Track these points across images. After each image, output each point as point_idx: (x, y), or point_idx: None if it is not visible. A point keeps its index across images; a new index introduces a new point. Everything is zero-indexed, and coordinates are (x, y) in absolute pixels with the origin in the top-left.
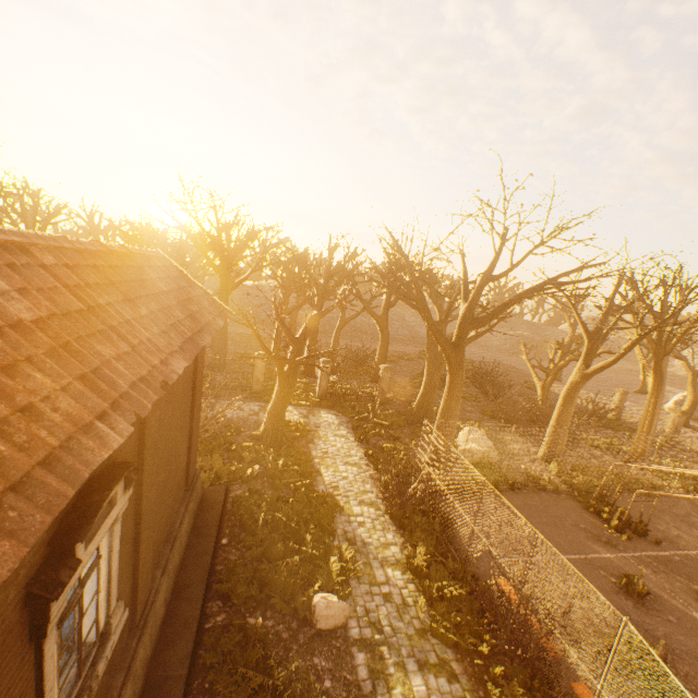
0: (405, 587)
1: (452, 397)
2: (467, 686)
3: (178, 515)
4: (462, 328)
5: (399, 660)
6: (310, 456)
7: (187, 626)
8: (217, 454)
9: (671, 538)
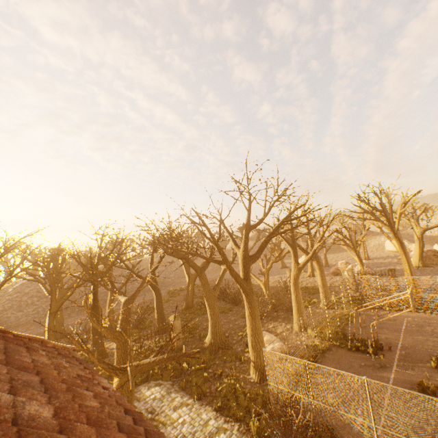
0: None
1: (255, 318)
2: None
3: None
4: (246, 265)
5: None
6: None
7: None
8: None
9: (386, 341)
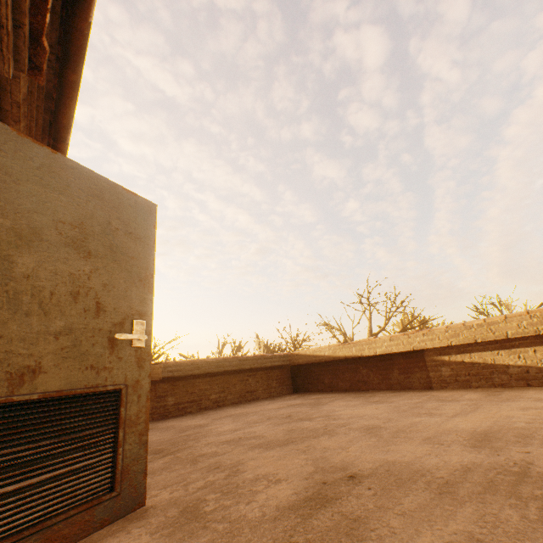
0: None
1: None
2: None
3: None
4: None
5: None
6: None
7: None
8: None
9: None
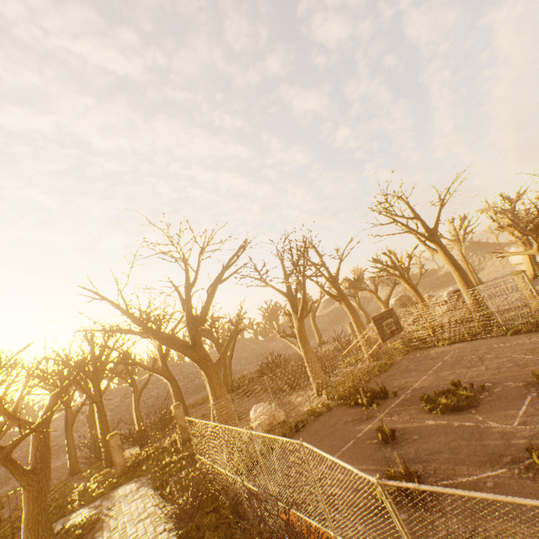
0: None
1: (214, 387)
2: None
3: None
4: (191, 330)
5: None
6: None
7: None
8: None
9: (402, 386)
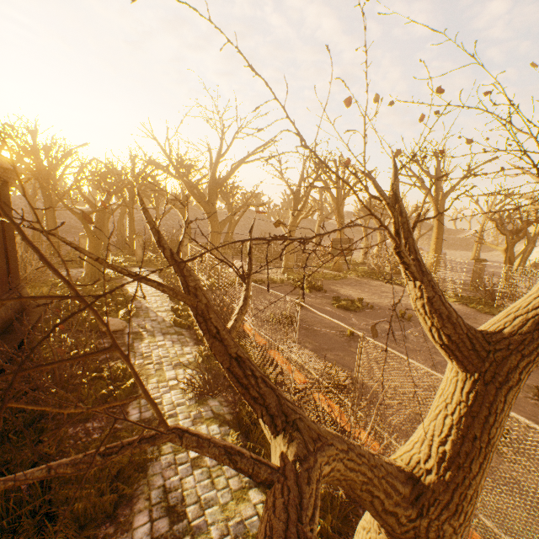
0: (167, 317)
1: (213, 236)
2: (188, 336)
3: (3, 296)
4: (210, 190)
5: (152, 334)
6: (120, 283)
7: (13, 340)
8: (45, 287)
9: (335, 290)
